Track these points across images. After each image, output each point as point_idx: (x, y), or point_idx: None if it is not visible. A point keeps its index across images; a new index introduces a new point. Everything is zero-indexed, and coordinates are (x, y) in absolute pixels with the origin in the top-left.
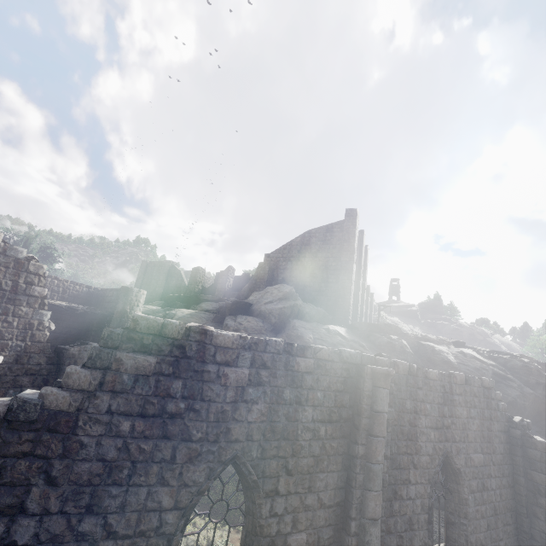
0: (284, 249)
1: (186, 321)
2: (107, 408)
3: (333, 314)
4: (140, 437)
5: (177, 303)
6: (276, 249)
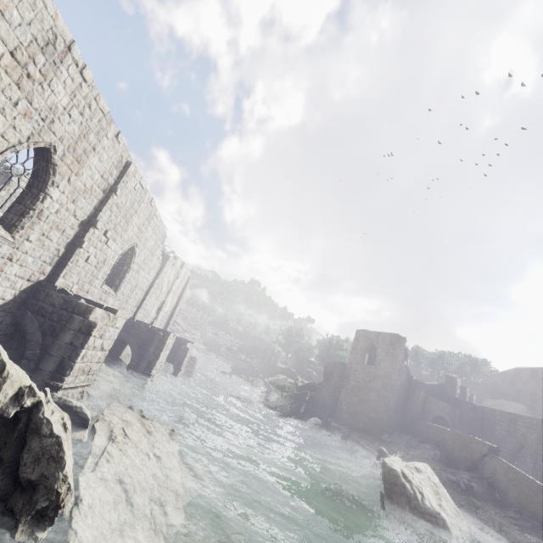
0: (500, 375)
1: None
2: None
3: None
4: None
5: None
6: (494, 373)
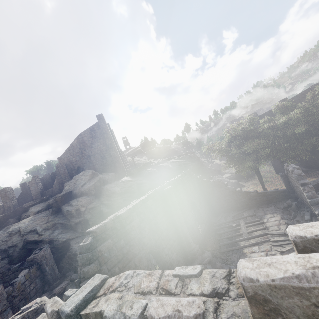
0: (69, 150)
1: (33, 226)
2: (107, 270)
3: (117, 172)
4: (123, 268)
5: (10, 220)
6: (64, 152)
